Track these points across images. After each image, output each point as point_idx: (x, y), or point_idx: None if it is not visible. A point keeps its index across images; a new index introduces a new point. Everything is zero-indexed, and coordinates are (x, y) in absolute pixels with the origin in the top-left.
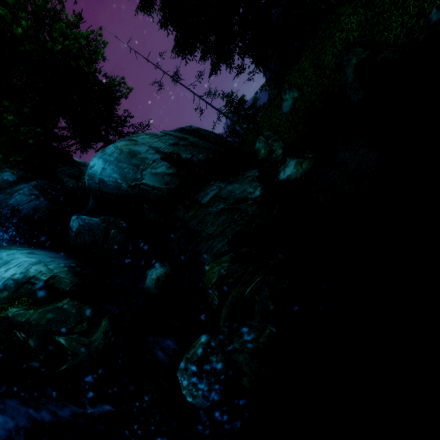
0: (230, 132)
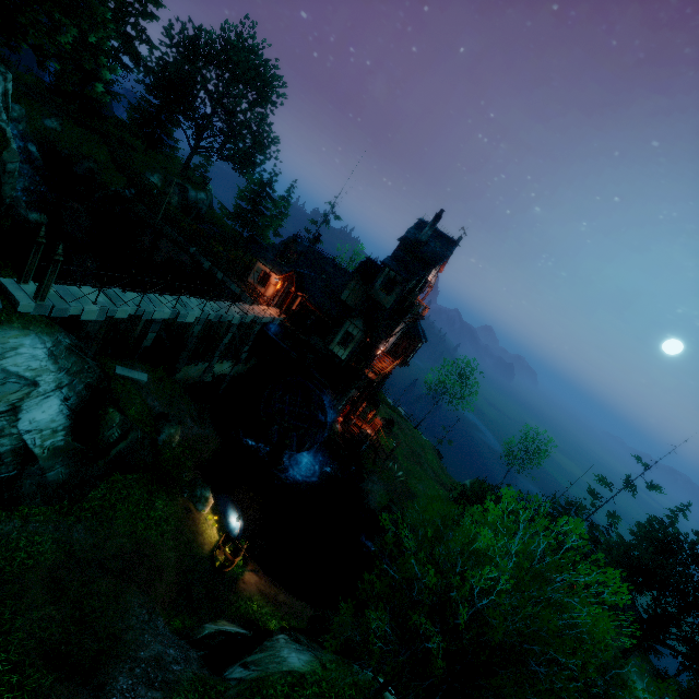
0: None
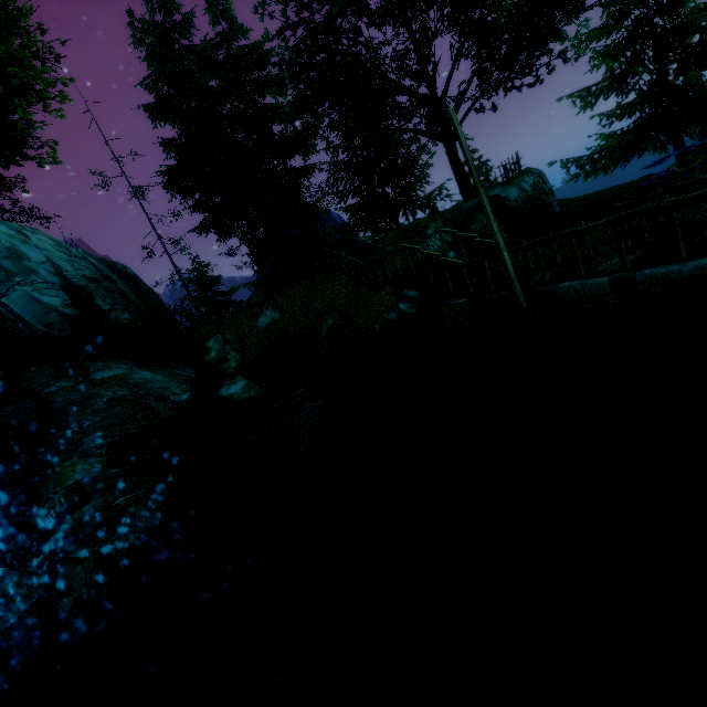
0: (182, 308)
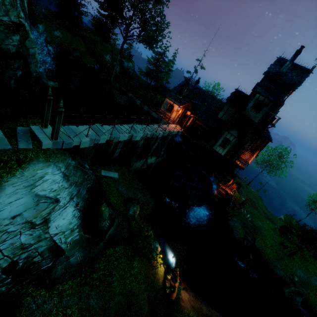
0: None
